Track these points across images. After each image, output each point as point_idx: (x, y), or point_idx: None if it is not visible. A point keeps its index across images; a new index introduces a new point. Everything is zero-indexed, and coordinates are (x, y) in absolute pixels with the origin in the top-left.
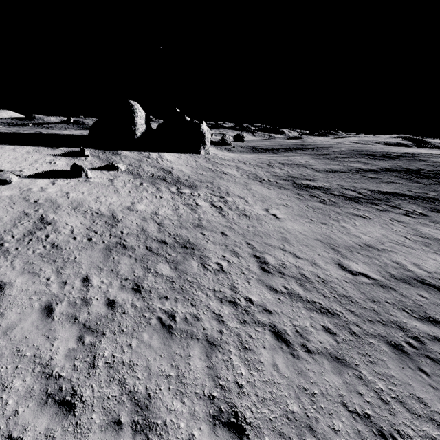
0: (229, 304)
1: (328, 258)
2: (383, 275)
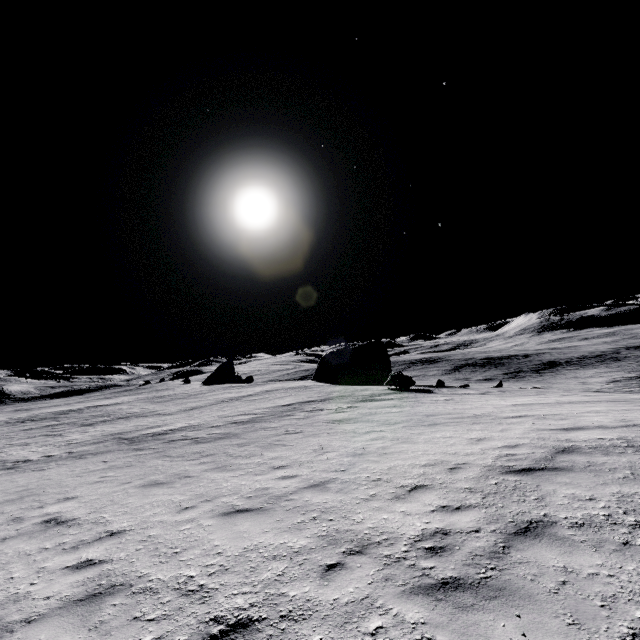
0: (637, 390)
1: (595, 385)
2: (606, 383)
